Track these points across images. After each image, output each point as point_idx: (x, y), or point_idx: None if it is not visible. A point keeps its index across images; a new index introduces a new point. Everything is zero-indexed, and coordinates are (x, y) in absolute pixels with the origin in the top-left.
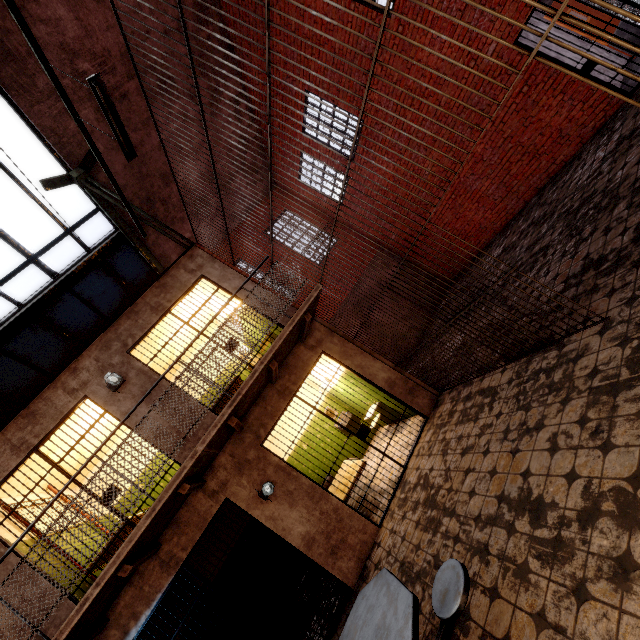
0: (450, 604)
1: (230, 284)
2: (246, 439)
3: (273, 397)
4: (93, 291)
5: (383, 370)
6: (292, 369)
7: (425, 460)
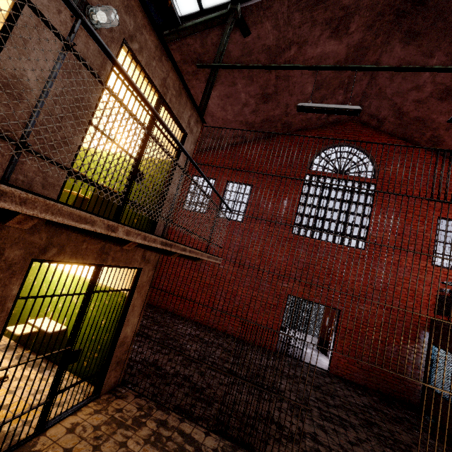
0: None
1: (182, 162)
2: (37, 235)
3: (97, 244)
4: None
5: (133, 327)
6: (126, 249)
7: (87, 449)
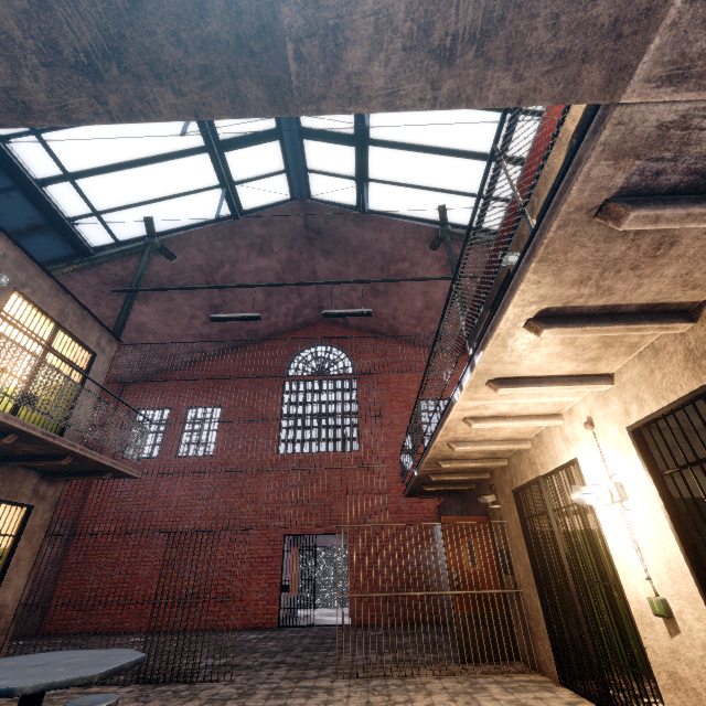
0: (100, 703)
1: (92, 382)
2: None
3: None
4: (8, 206)
5: (17, 592)
6: (10, 479)
7: None
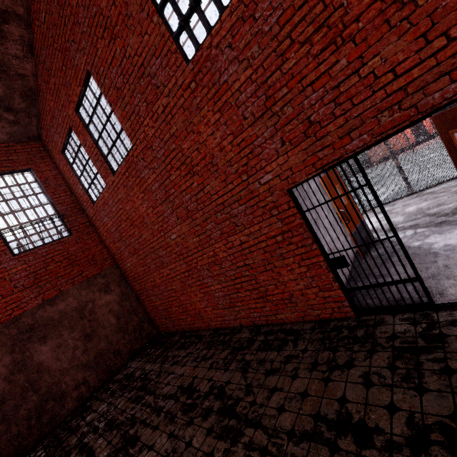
0: None
1: None
2: None
3: None
4: None
5: None
6: None
7: None
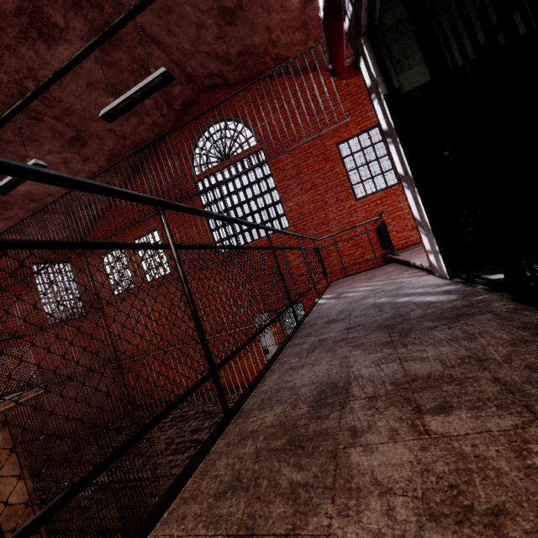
0: None
1: None
2: None
3: None
4: None
5: (18, 492)
6: None
7: None
